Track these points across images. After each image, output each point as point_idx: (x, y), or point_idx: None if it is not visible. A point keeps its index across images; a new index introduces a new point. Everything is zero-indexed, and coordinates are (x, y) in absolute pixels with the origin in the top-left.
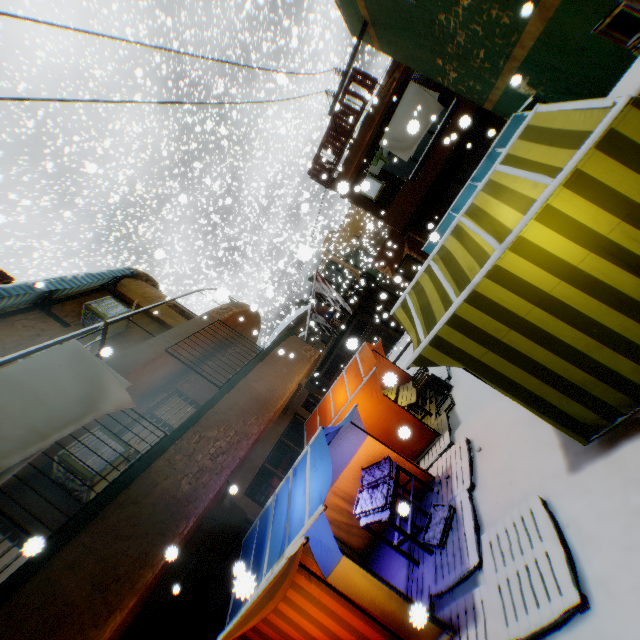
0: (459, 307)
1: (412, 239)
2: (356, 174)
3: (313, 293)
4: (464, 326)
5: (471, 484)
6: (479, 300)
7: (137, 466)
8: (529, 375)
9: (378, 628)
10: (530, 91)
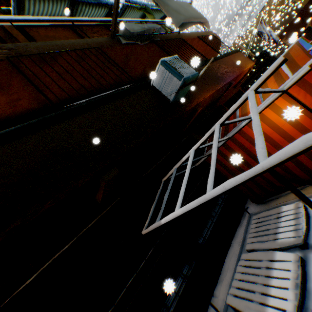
0: None
1: None
2: None
3: (256, 32)
4: None
5: None
6: None
7: (203, 62)
8: None
9: None
10: None
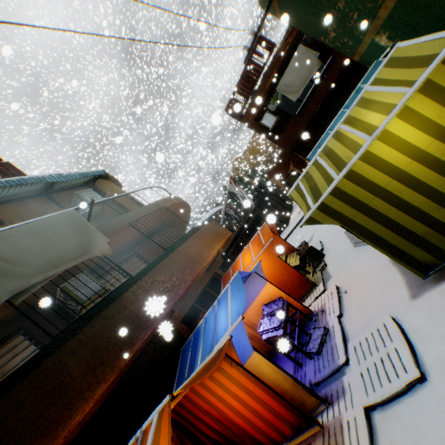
0: (339, 181)
1: (296, 159)
2: (259, 111)
3: (228, 192)
4: (342, 195)
5: (339, 313)
6: (354, 176)
7: (113, 295)
8: (386, 229)
9: (277, 399)
10: (388, 43)
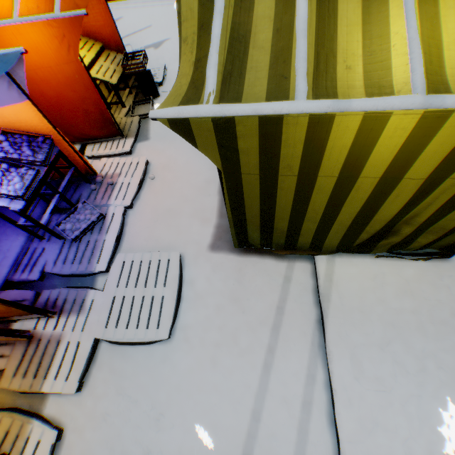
0: (297, 115)
1: None
2: None
3: None
4: (272, 138)
5: (130, 205)
6: (321, 130)
7: None
8: (259, 208)
9: None
10: None
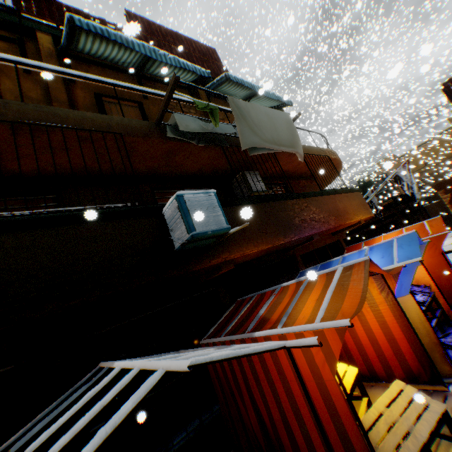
0: None
1: None
2: None
3: (393, 174)
4: None
5: None
6: None
7: (281, 195)
8: None
9: (409, 342)
10: None
